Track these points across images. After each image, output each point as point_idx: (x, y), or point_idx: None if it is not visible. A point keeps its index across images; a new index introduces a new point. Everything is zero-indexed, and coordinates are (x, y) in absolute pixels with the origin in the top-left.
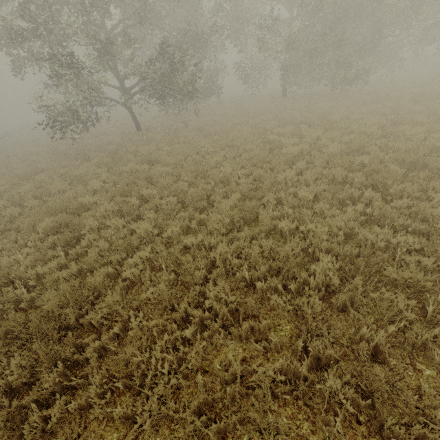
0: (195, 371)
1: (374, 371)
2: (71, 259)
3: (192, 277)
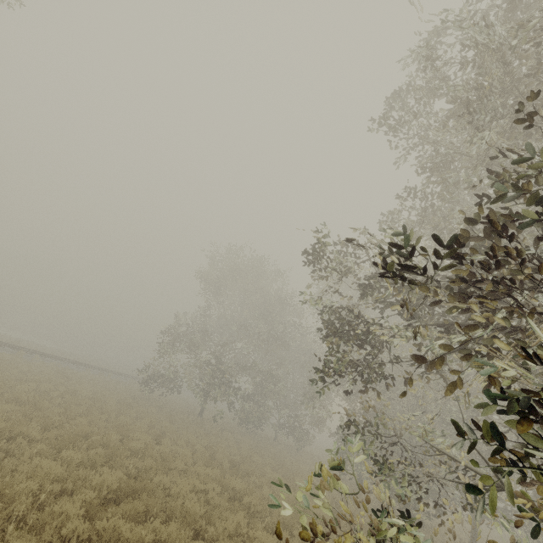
0: None
1: None
2: None
3: None
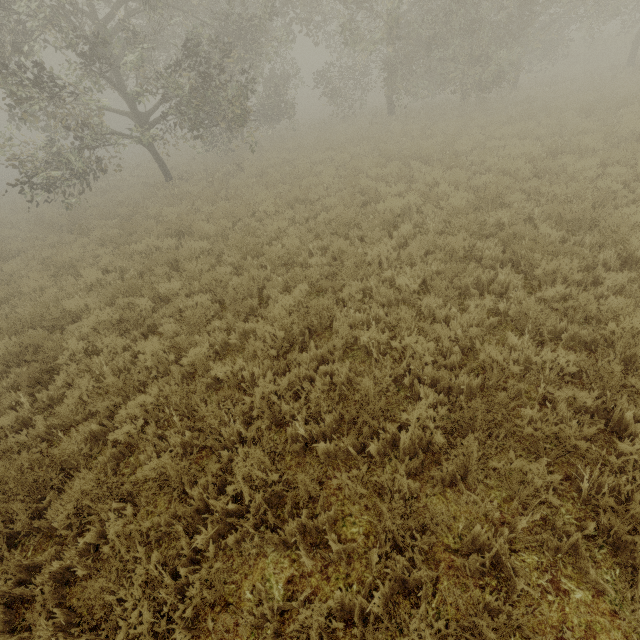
0: (212, 605)
1: (480, 624)
2: (40, 408)
3: (222, 434)
